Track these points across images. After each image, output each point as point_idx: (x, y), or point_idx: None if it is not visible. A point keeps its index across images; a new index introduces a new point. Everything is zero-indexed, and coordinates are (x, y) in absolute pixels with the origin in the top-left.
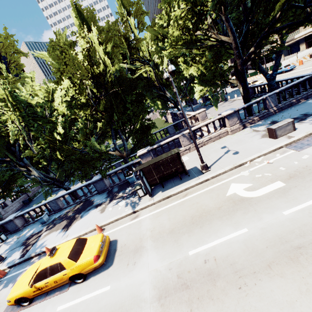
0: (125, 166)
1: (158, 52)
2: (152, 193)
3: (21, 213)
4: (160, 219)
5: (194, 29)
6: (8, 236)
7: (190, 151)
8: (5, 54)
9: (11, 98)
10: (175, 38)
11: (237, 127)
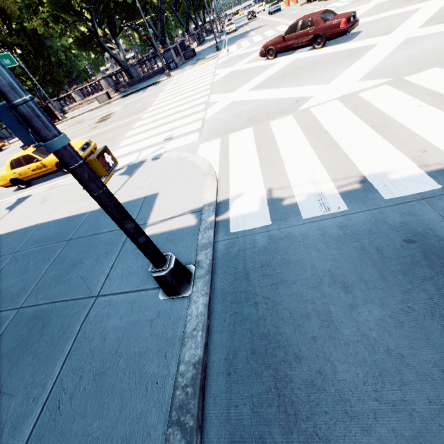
0: None
1: None
2: None
3: None
4: None
5: None
6: None
7: (84, 106)
8: None
9: None
10: None
11: (110, 91)
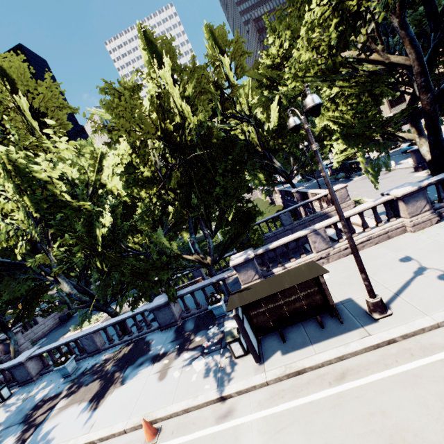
0: (208, 283)
1: (263, 104)
2: (260, 353)
3: (38, 352)
4: (285, 441)
5: (339, 47)
6: (14, 390)
7: (329, 261)
8: (45, 109)
9: (12, 167)
10: (302, 66)
11: (425, 219)
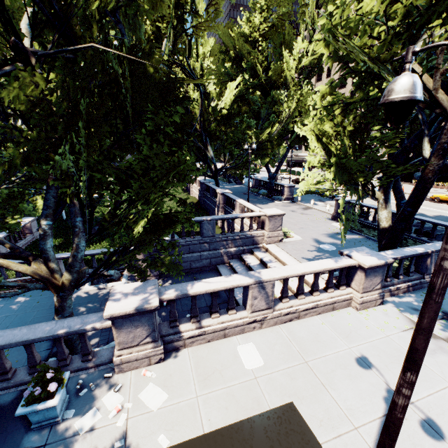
0: (44, 336)
1: (220, 76)
2: None
3: None
4: None
5: (415, 24)
6: None
7: (262, 327)
8: None
9: None
10: (353, 20)
11: (373, 298)
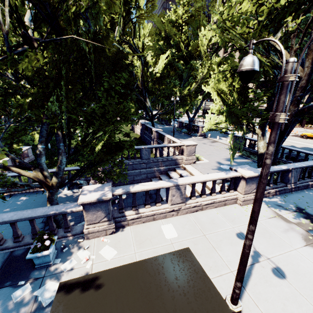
0: (41, 215)
1: (155, 50)
2: None
3: None
4: None
5: (275, 19)
6: None
7: (178, 215)
8: None
9: None
10: (236, 17)
11: (251, 198)
